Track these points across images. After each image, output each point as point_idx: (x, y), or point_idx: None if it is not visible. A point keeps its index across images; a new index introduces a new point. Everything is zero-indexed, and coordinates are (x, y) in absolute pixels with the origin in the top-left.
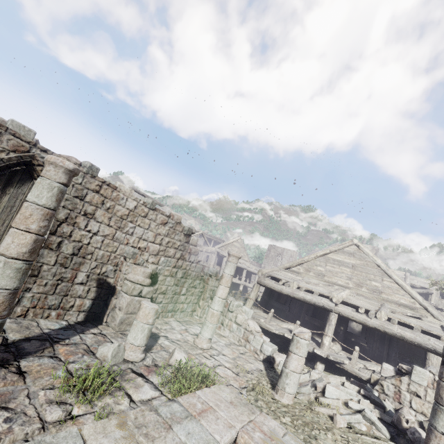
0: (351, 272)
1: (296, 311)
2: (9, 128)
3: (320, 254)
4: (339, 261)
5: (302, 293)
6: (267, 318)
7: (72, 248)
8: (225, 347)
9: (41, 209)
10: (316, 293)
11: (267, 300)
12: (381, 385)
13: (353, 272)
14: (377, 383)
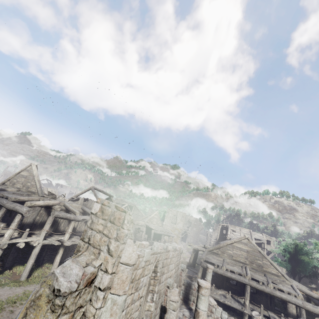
0: (246, 255)
1: (221, 280)
2: (155, 252)
3: (229, 243)
4: (240, 247)
5: (229, 274)
6: (212, 290)
7: (158, 296)
8: None
9: (206, 312)
10: (236, 273)
11: (202, 273)
12: None
13: (248, 255)
14: None
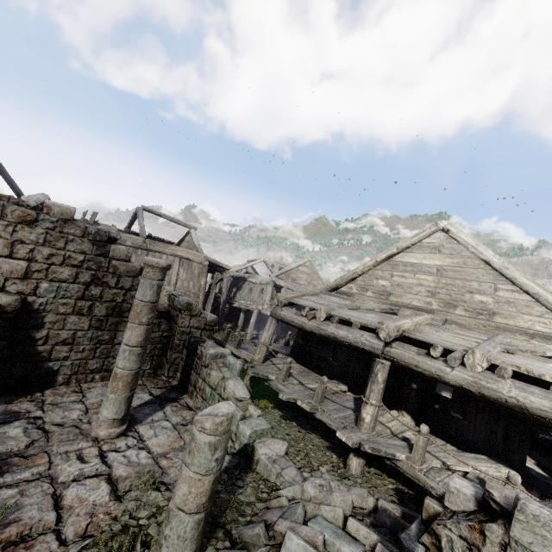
0: (435, 283)
1: (343, 359)
2: None
3: (382, 258)
4: (414, 264)
5: (332, 328)
6: (280, 374)
7: None
8: (165, 431)
9: None
10: (355, 325)
11: (302, 344)
12: (435, 535)
13: (439, 282)
14: (429, 527)
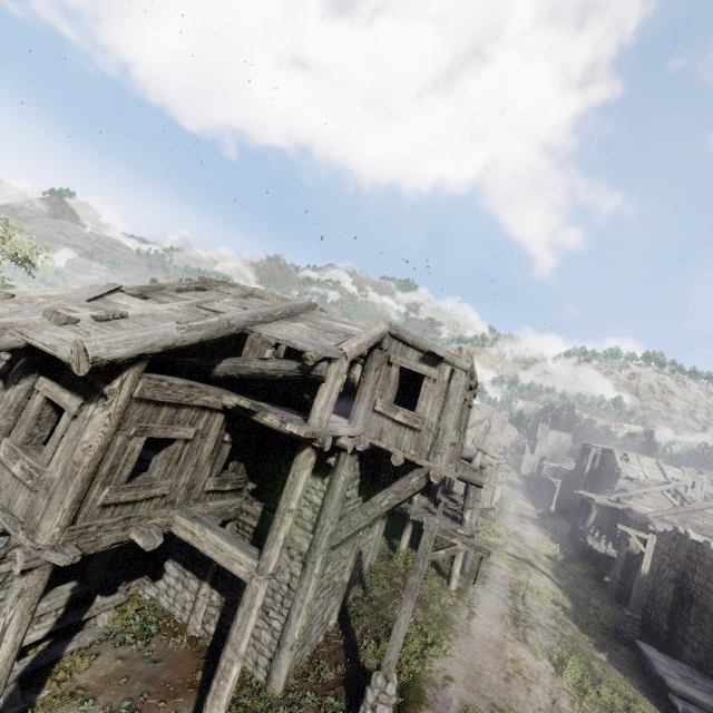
0: None
1: None
2: None
3: (698, 509)
4: None
5: None
6: None
7: None
8: None
9: None
10: None
11: None
12: None
13: None
14: None
